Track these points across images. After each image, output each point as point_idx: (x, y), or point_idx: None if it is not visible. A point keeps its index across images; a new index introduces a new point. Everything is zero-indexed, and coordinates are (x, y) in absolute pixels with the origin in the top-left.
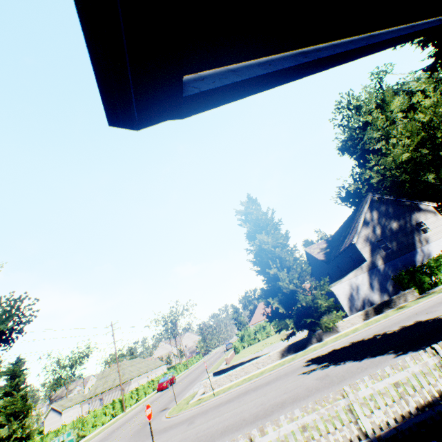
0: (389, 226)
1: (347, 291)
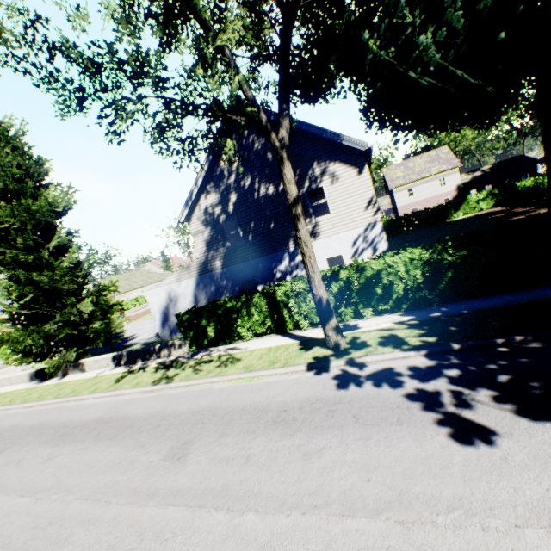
0: (255, 191)
1: (163, 301)
